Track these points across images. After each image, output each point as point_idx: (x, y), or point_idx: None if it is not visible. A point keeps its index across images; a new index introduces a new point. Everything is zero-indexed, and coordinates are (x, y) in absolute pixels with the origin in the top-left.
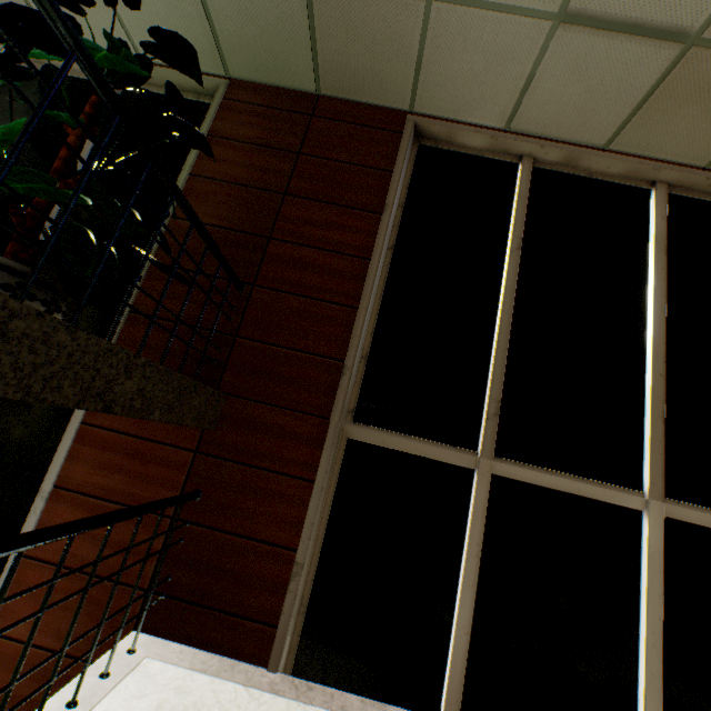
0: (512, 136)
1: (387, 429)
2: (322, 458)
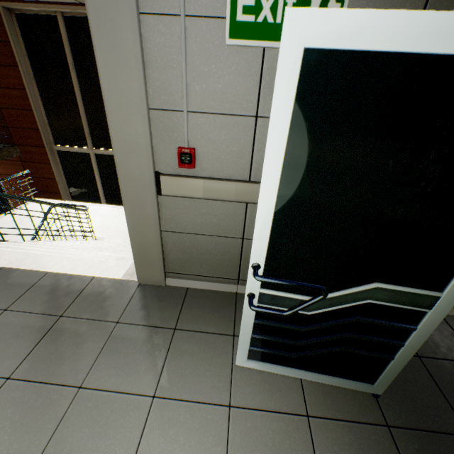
0: (43, 6)
1: (65, 146)
2: (49, 158)
